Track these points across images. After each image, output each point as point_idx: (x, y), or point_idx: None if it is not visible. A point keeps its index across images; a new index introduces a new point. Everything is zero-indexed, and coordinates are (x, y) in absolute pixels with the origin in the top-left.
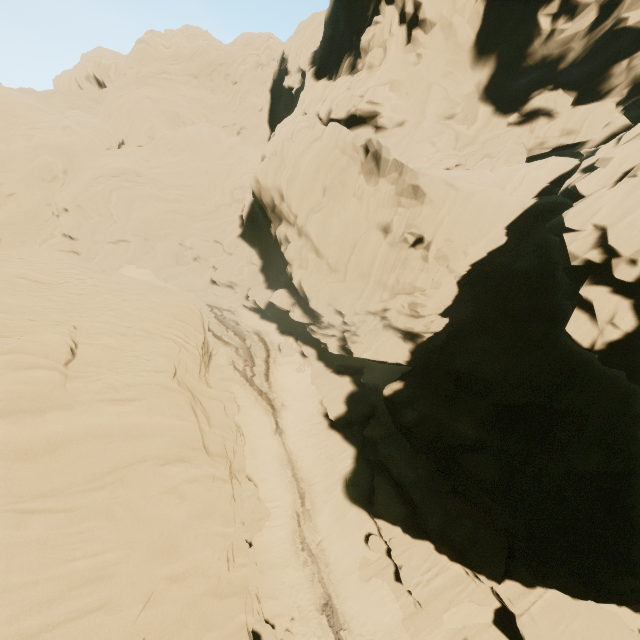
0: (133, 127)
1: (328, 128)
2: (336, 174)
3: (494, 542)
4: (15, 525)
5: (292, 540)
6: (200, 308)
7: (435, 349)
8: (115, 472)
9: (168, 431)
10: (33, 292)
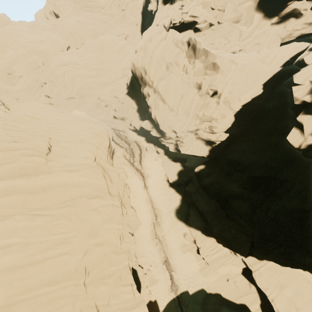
0: (73, 38)
1: (169, 33)
2: (173, 58)
3: (245, 240)
4: (31, 220)
5: (151, 234)
6: (108, 130)
7: (221, 149)
8: (70, 201)
9: (92, 184)
10: (32, 122)
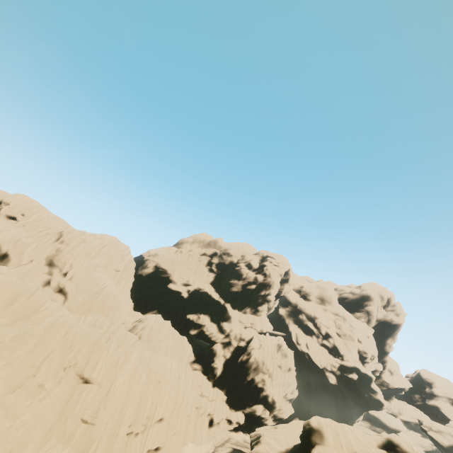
0: (114, 319)
1: (269, 337)
2: (274, 352)
3: None
4: None
5: None
6: None
7: (294, 401)
8: None
9: None
10: None
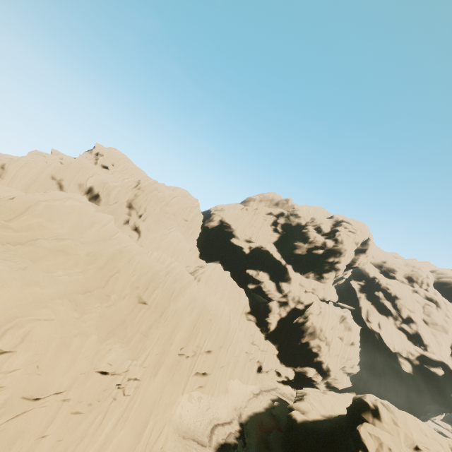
0: (177, 260)
1: (331, 306)
2: (336, 322)
3: None
4: None
5: None
6: None
7: (354, 376)
8: None
9: None
10: None
